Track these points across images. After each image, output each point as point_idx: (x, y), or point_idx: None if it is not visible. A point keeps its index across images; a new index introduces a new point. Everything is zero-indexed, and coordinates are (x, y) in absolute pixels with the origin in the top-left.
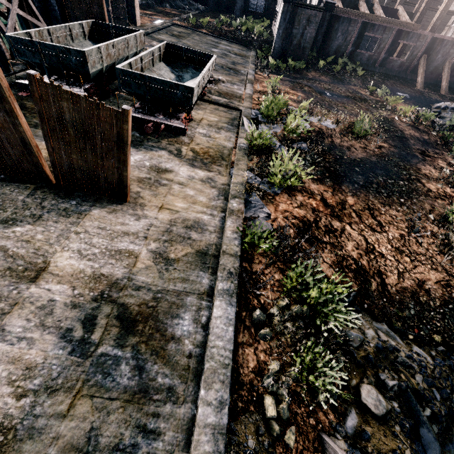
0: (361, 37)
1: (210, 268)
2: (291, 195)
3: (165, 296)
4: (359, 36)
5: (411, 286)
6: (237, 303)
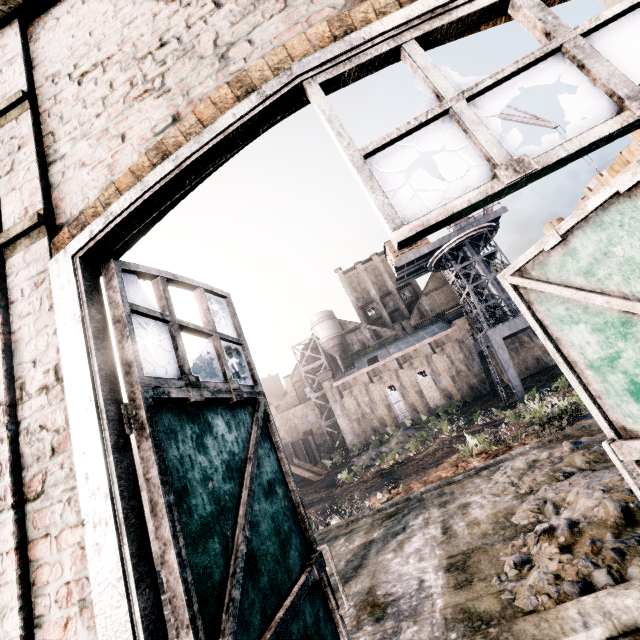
0: None
1: None
2: None
3: None
4: None
5: None
6: None
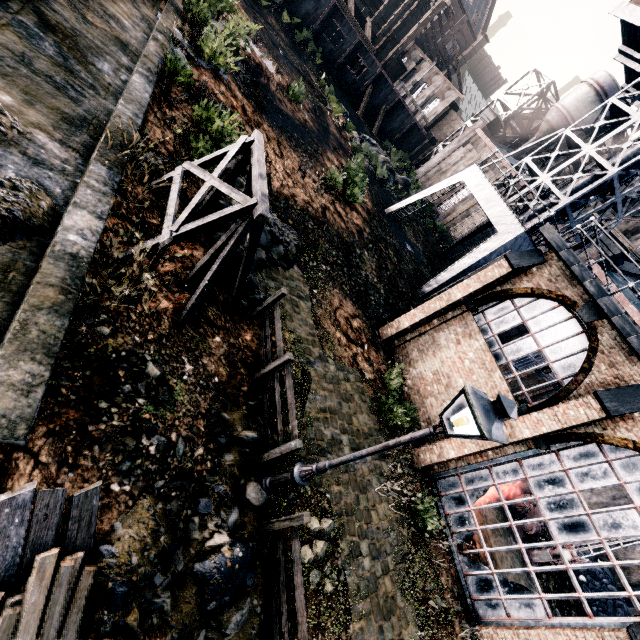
0: (330, 21)
1: (130, 57)
2: (216, 79)
3: (84, 38)
4: (328, 18)
5: (287, 194)
6: (152, 101)
